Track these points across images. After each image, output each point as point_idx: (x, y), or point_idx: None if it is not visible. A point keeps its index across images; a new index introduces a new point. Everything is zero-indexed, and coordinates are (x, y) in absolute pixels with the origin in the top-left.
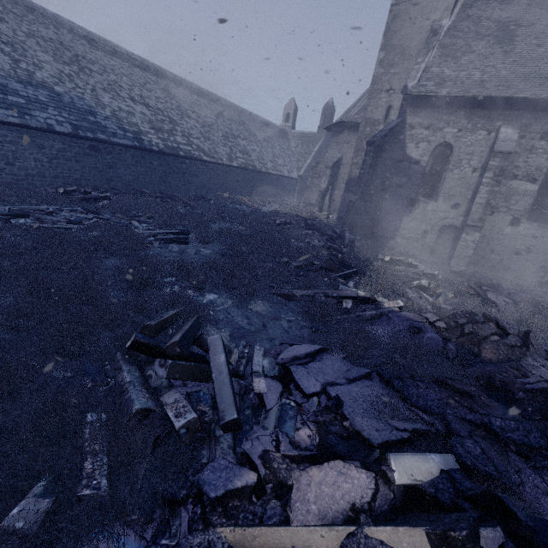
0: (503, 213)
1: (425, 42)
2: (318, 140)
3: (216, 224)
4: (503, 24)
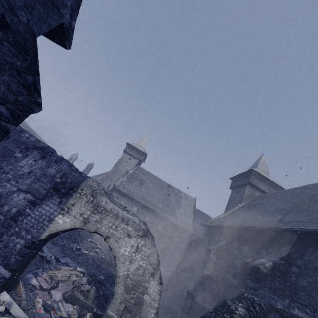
0: None
1: (125, 173)
2: None
3: None
4: (142, 179)
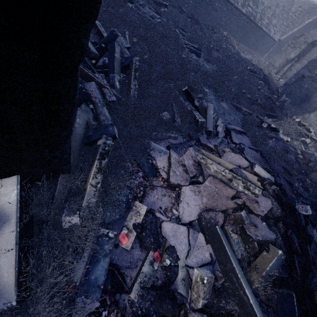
0: None
1: None
2: (316, 14)
3: (214, 52)
4: None
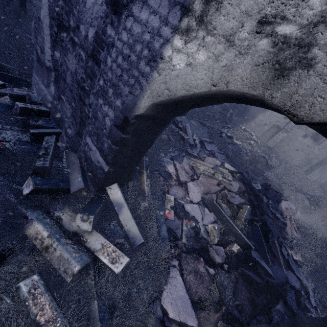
0: (302, 130)
1: None
2: None
3: None
4: None
